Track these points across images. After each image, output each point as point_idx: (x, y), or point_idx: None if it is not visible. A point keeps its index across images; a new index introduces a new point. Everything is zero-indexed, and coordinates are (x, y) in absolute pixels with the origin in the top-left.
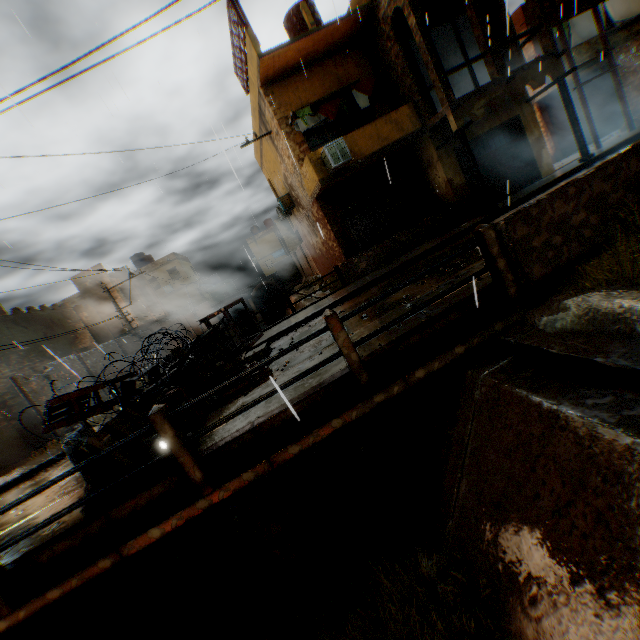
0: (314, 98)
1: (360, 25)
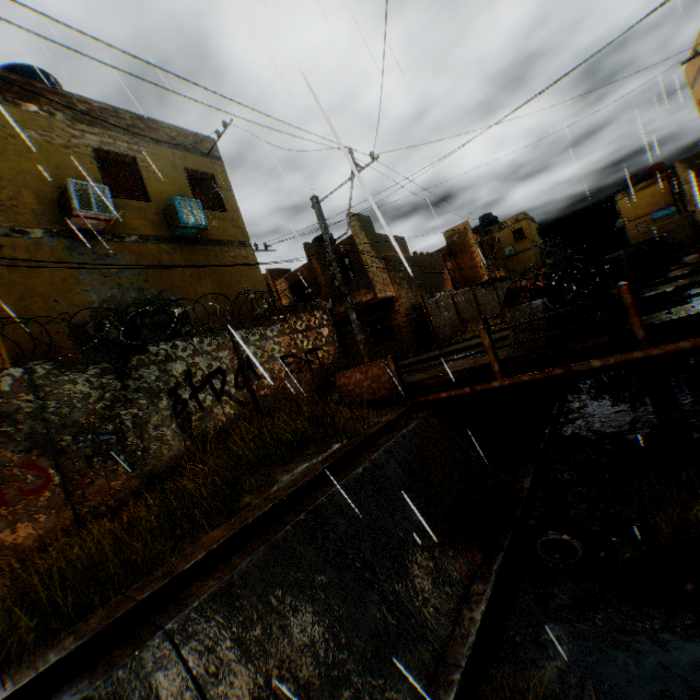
0: None
1: None
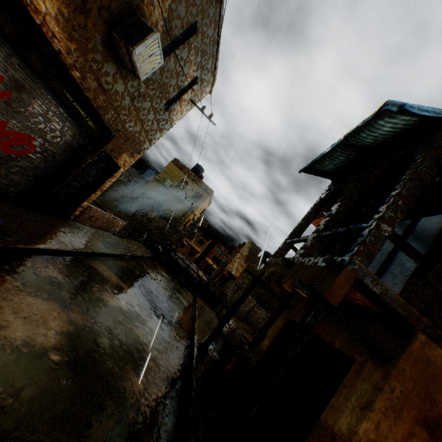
0: None
1: None
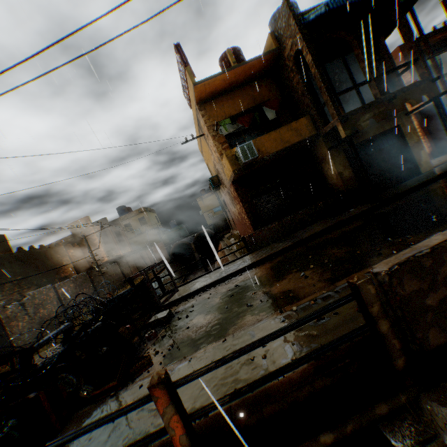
0: (235, 111)
1: (271, 62)
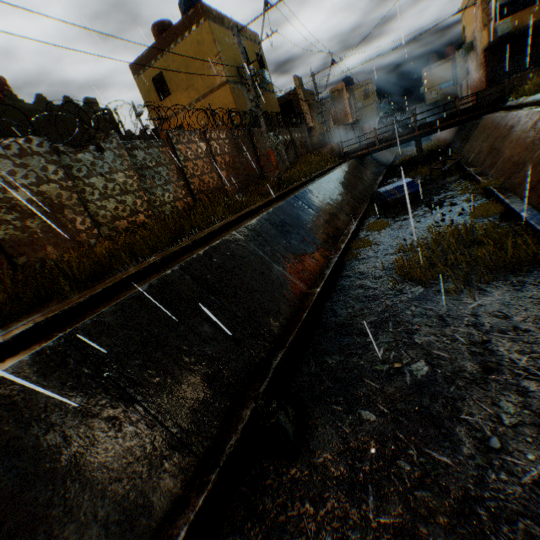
0: None
1: None
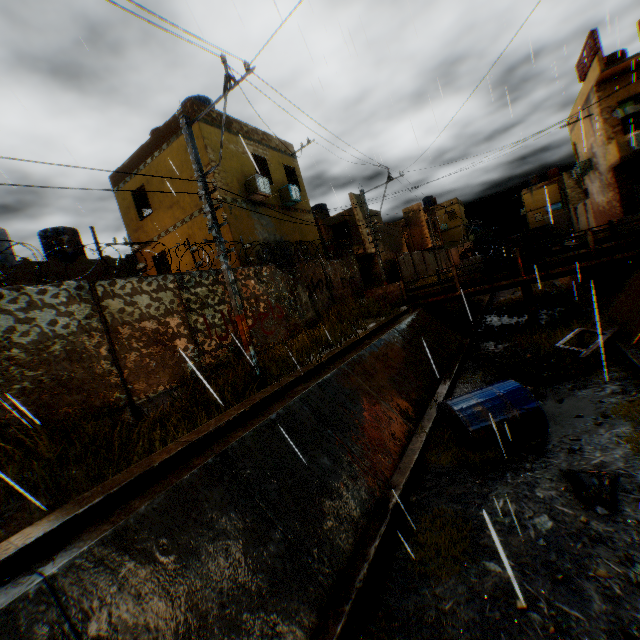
0: None
1: None
